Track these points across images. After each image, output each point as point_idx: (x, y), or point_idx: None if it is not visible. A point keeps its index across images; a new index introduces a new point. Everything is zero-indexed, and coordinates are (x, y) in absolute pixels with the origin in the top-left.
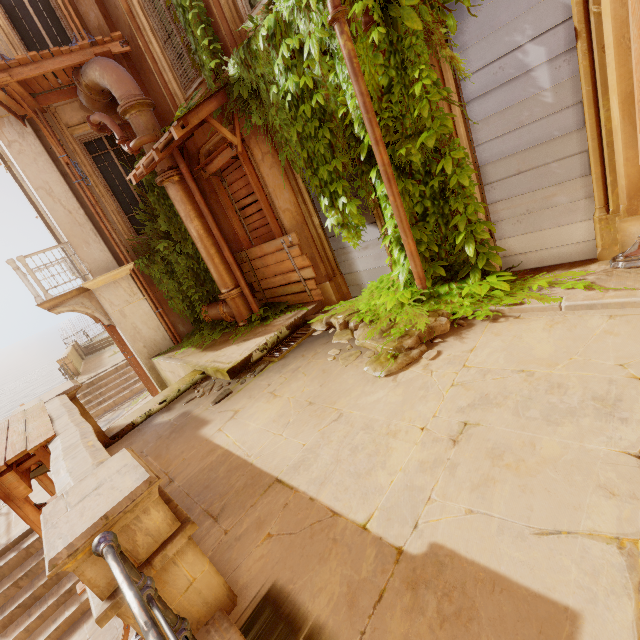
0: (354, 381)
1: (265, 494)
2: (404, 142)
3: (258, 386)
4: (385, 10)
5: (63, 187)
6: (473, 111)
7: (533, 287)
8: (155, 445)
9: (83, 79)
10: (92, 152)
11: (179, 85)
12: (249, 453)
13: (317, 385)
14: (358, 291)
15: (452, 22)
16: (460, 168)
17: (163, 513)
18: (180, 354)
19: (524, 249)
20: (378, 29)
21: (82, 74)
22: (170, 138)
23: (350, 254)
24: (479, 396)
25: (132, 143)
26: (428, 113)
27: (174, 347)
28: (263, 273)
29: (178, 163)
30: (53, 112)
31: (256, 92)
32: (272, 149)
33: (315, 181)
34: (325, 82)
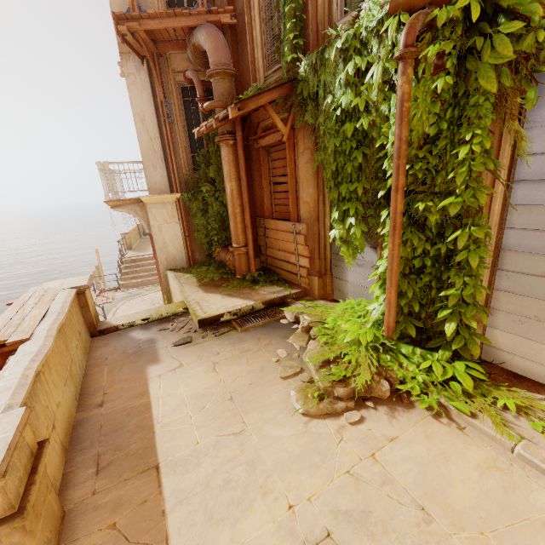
0: (276, 399)
1: (141, 475)
2: (428, 196)
3: (210, 349)
4: (463, 59)
5: (153, 118)
6: (519, 192)
7: (499, 401)
8: (117, 358)
9: (193, 39)
10: (185, 96)
11: (264, 63)
12: (160, 418)
13: (248, 381)
14: (340, 296)
15: (533, 95)
16: (476, 245)
17: (2, 499)
18: (184, 279)
19: (514, 350)
20: (446, 78)
21: (193, 34)
22: (228, 114)
23: (345, 263)
24: (362, 508)
25: (206, 104)
26: (465, 178)
27: (186, 269)
28: (271, 243)
29: (236, 130)
30: (167, 57)
31: (316, 94)
32: (313, 147)
33: (334, 193)
34: (376, 109)
